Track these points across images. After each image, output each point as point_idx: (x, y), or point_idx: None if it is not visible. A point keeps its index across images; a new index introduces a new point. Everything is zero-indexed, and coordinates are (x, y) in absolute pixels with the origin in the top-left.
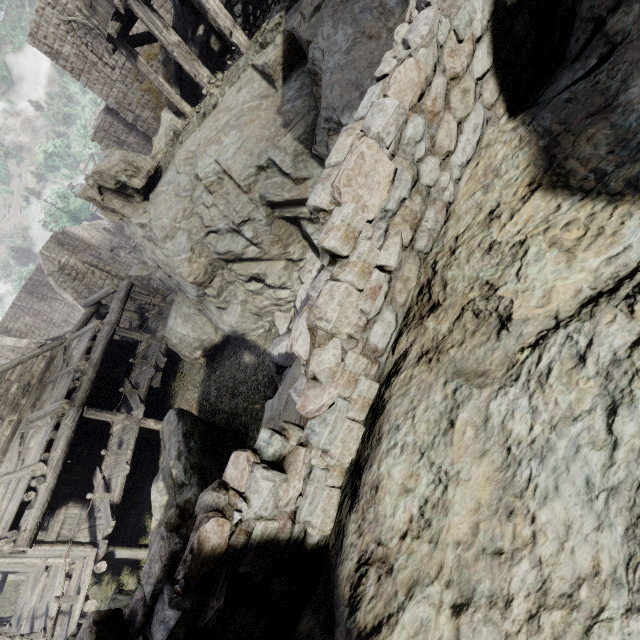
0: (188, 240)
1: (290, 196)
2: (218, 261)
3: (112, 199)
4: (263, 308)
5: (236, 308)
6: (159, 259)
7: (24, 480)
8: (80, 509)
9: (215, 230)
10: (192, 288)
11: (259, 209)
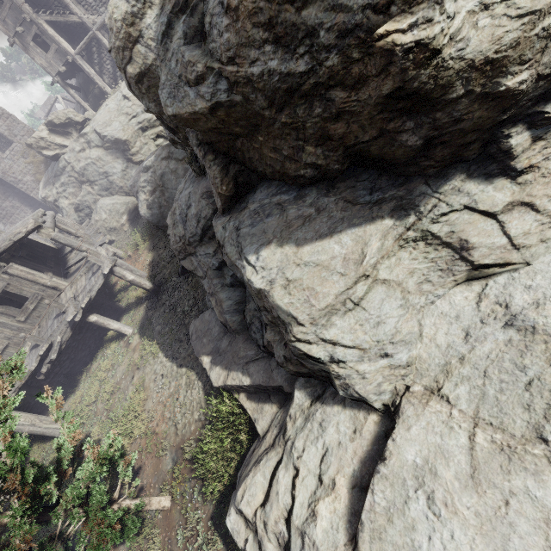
0: (120, 124)
1: None
2: (138, 132)
3: (56, 138)
4: None
5: None
6: (92, 159)
7: None
8: (62, 278)
9: (135, 115)
10: (119, 164)
11: None
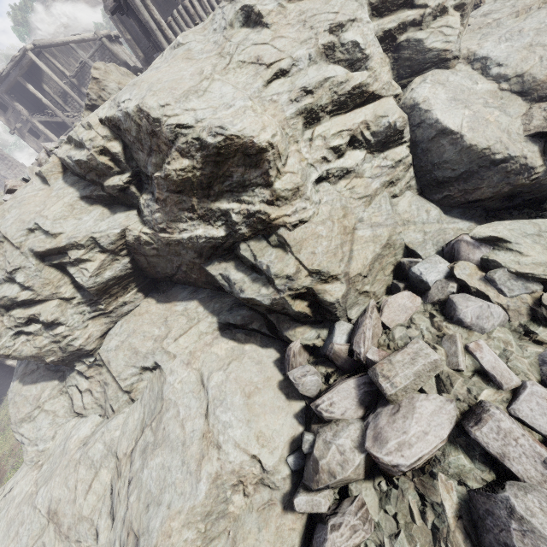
0: None
1: None
2: None
3: None
4: None
5: None
6: None
7: None
8: None
9: None
10: None
11: None
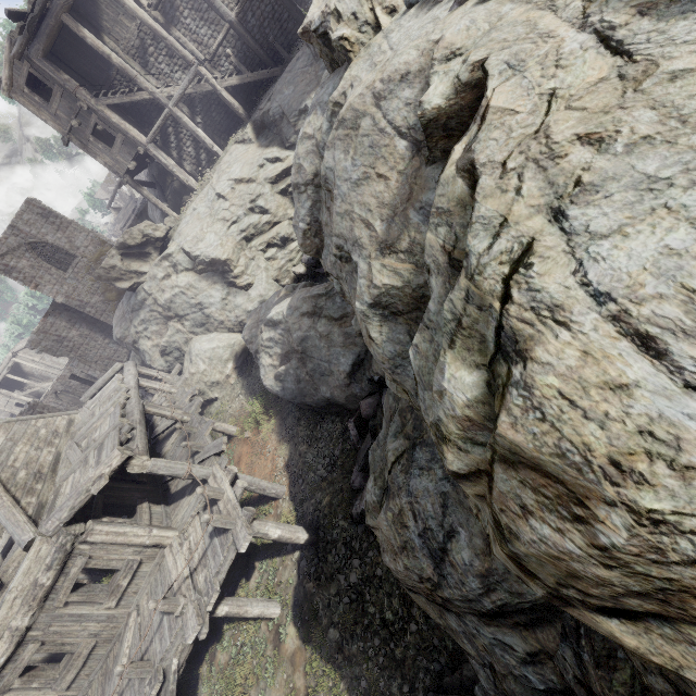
0: (216, 236)
1: (282, 169)
2: (240, 244)
3: (131, 263)
4: (281, 268)
5: (262, 276)
6: (181, 288)
7: (110, 435)
8: (162, 507)
9: (235, 220)
10: (217, 292)
11: (265, 187)
